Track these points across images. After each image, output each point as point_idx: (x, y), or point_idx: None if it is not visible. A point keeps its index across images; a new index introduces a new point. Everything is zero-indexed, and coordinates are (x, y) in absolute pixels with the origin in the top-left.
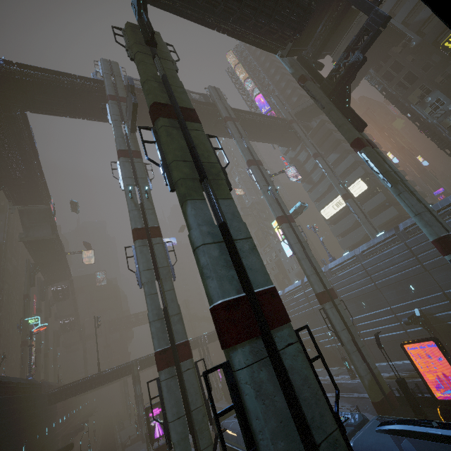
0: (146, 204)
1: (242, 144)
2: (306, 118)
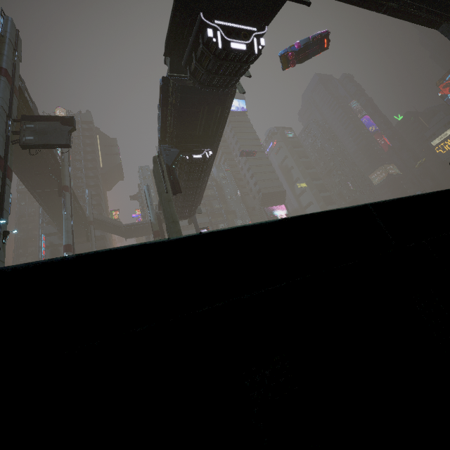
0: (1, 250)
1: (70, 224)
2: (98, 226)
